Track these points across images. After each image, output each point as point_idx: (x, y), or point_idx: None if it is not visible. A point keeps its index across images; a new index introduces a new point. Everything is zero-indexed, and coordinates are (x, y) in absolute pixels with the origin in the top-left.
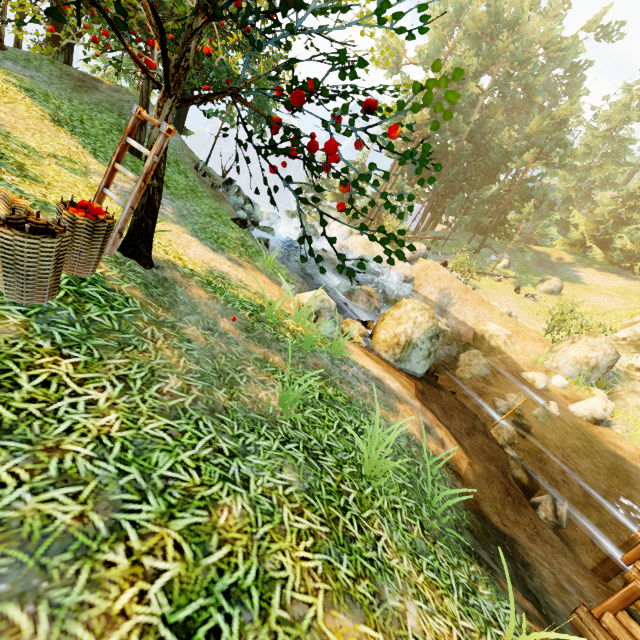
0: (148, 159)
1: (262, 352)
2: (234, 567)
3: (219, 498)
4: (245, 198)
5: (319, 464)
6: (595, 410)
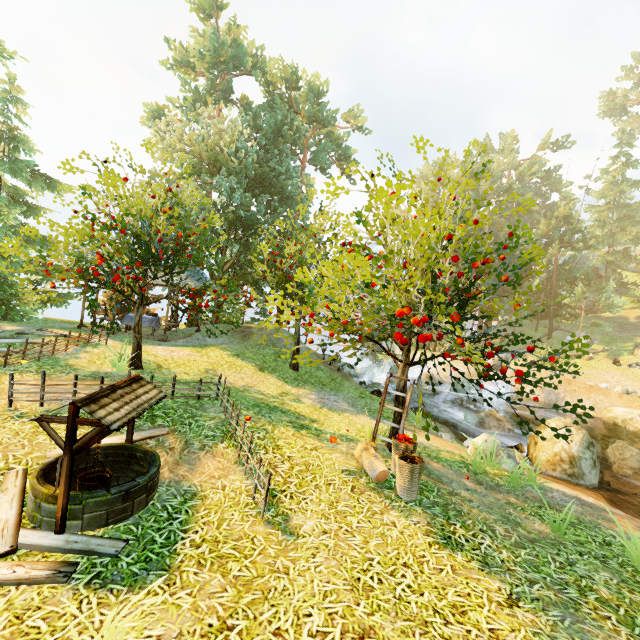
0: (407, 399)
1: (502, 497)
2: (634, 616)
3: (591, 586)
4: (347, 365)
5: (611, 566)
6: None
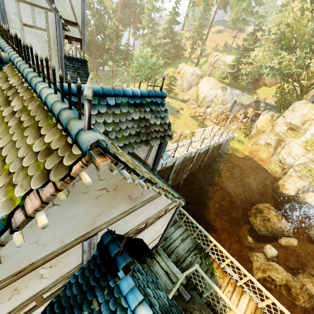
0: None
1: None
2: None
3: None
4: None
5: None
6: None
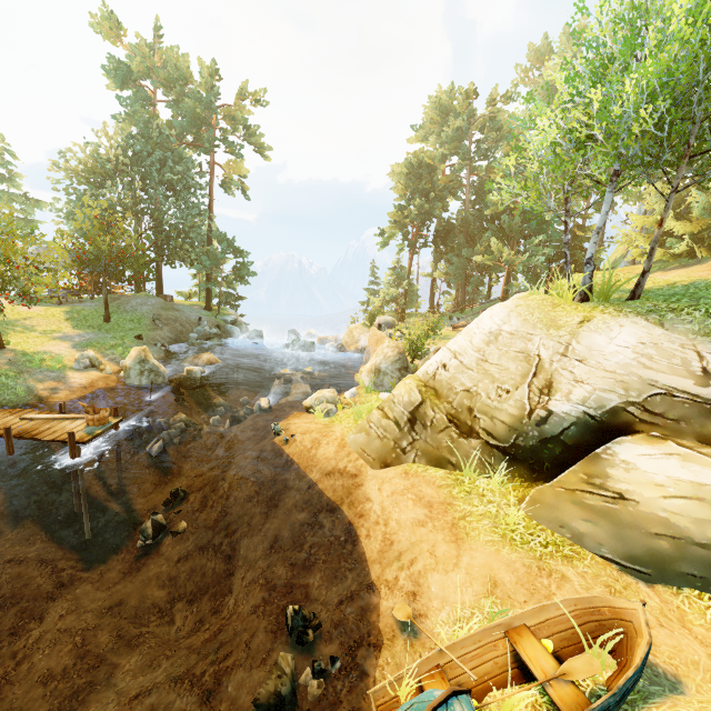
0: None
1: (3, 366)
2: None
3: None
4: (214, 326)
5: None
6: (306, 400)
